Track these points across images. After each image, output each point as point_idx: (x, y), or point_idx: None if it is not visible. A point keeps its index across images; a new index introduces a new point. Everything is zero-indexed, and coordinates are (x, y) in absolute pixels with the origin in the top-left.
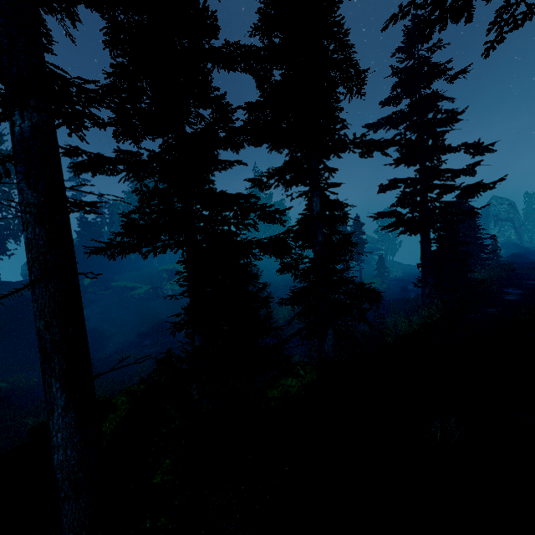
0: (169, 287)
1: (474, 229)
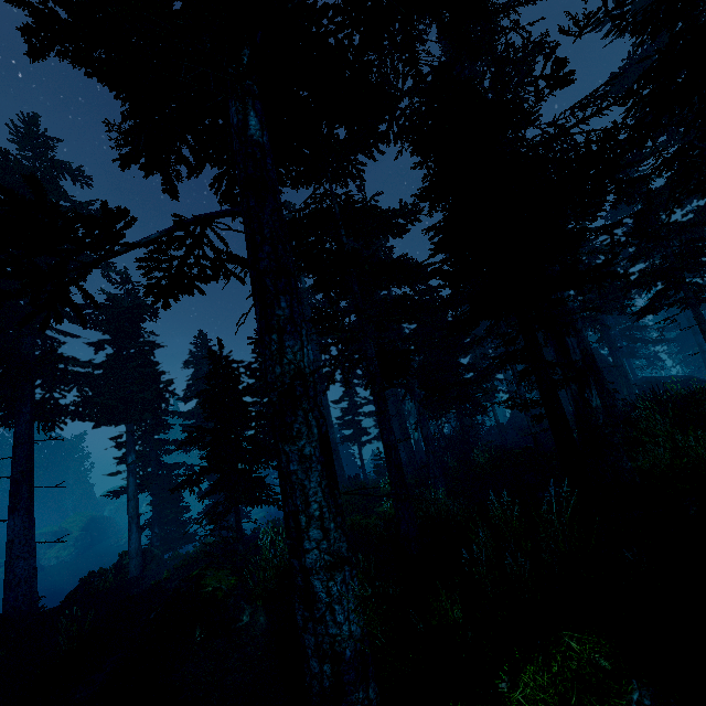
0: (52, 555)
1: (347, 448)
